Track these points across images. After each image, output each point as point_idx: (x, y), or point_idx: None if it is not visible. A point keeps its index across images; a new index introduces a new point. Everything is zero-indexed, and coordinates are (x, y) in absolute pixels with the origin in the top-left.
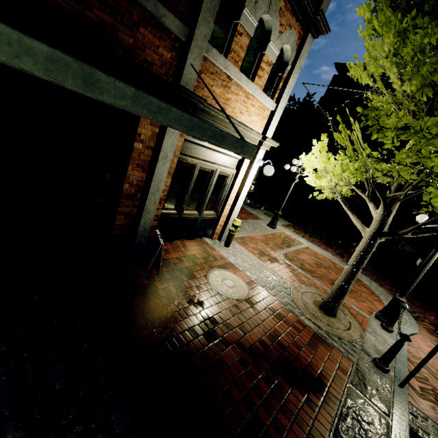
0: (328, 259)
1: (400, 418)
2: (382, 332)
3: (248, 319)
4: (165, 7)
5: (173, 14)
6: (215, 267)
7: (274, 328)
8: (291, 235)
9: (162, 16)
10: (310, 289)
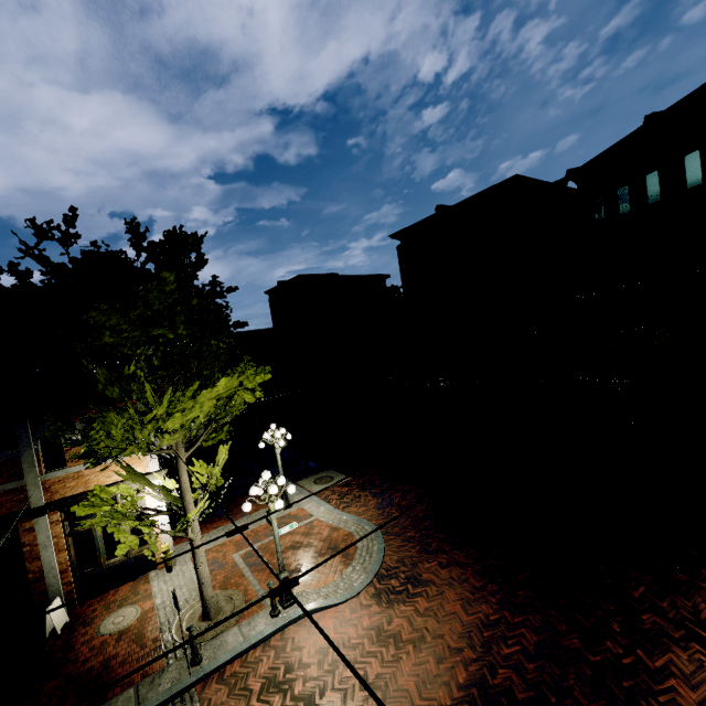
0: (334, 526)
1: (150, 704)
2: (263, 619)
3: (103, 650)
4: (7, 481)
5: (14, 479)
6: (127, 605)
7: (120, 652)
8: (308, 509)
9: (5, 488)
10: (222, 593)
